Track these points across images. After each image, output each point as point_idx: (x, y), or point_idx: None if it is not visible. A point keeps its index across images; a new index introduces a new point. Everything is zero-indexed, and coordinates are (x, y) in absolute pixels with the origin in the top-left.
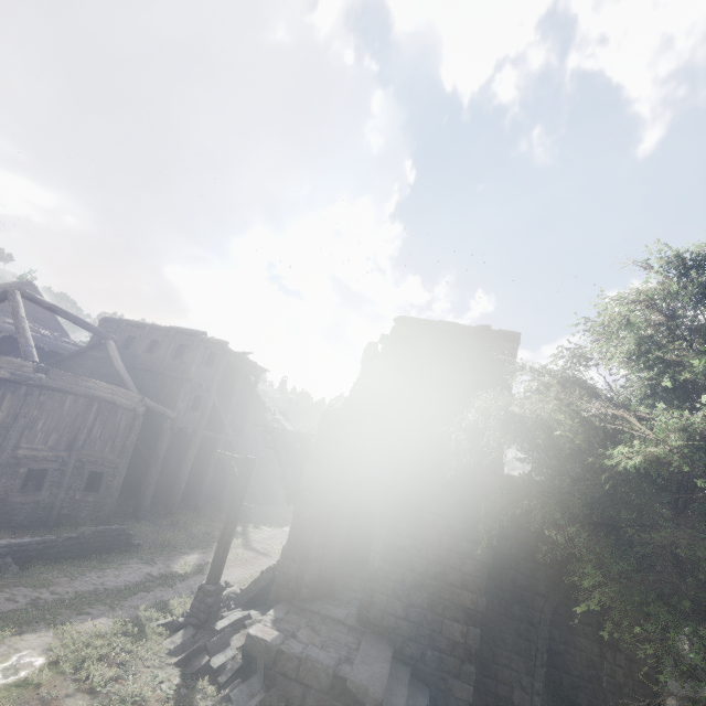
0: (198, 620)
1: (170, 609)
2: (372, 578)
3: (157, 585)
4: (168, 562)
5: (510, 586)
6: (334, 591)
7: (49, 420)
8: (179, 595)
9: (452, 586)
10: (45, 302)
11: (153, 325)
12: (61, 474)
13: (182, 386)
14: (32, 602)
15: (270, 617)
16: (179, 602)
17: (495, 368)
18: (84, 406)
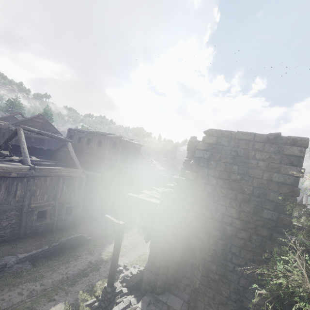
0: (104, 304)
1: (94, 291)
2: (195, 292)
3: (92, 270)
4: (100, 251)
5: (288, 308)
6: (176, 279)
7: (41, 190)
8: (101, 277)
9: (247, 309)
10: (35, 130)
11: (87, 131)
12: (53, 210)
13: (102, 161)
14: (29, 294)
15: (139, 309)
16: (100, 284)
17: (284, 168)
18: (56, 180)
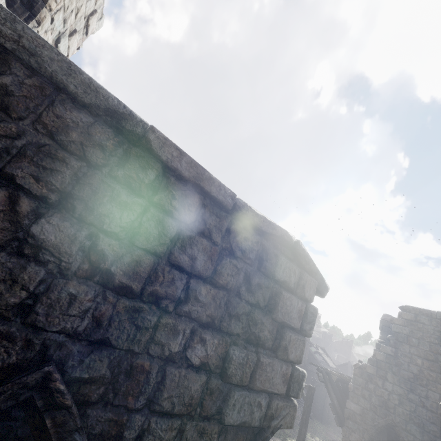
0: None
1: None
2: None
3: None
4: None
5: None
6: None
7: None
8: None
9: None
10: None
11: None
12: None
13: None
14: None
15: None
16: None
17: None
18: None
